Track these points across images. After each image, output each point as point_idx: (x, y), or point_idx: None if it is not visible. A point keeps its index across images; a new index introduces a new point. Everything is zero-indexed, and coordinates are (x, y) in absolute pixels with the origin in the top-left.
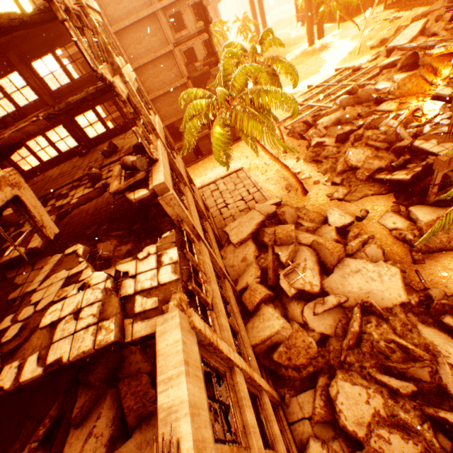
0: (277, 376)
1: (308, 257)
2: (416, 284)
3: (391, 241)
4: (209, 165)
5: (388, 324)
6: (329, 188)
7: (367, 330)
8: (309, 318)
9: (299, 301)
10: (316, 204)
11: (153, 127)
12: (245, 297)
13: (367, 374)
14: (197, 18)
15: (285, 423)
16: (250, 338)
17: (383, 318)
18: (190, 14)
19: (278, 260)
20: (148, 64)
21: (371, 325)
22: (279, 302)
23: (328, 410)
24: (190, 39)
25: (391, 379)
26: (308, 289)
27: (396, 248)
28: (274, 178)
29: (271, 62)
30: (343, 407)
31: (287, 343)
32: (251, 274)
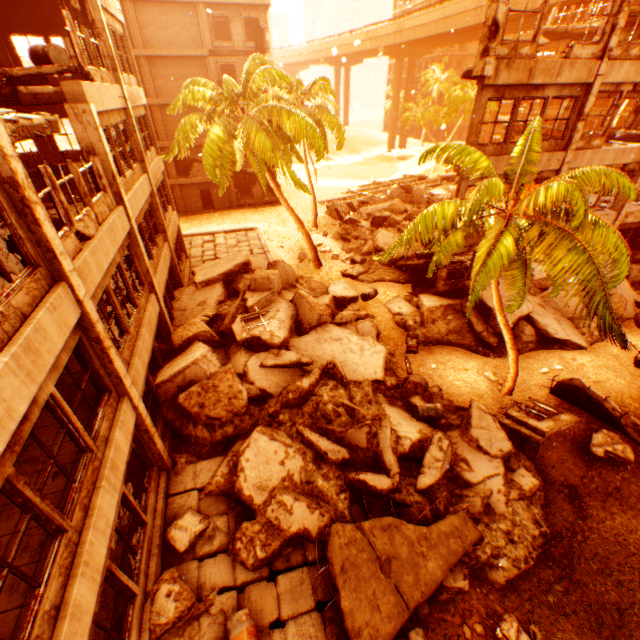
0: (183, 440)
1: (284, 309)
2: (402, 371)
3: (392, 326)
4: (217, 220)
5: (347, 391)
6: (347, 266)
7: (320, 392)
8: (253, 369)
9: (249, 351)
10: (326, 277)
11: (114, 66)
12: (177, 332)
13: (295, 432)
14: (255, 47)
15: (162, 491)
16: (160, 377)
17: (344, 384)
18: (241, 27)
19: (246, 307)
20: (169, 59)
21: (326, 387)
22: (224, 352)
23: (230, 478)
24: (233, 56)
25: (321, 439)
26: (266, 339)
27: (394, 334)
28: (290, 247)
29: (319, 111)
30: (248, 465)
31: (205, 383)
32: (201, 314)
